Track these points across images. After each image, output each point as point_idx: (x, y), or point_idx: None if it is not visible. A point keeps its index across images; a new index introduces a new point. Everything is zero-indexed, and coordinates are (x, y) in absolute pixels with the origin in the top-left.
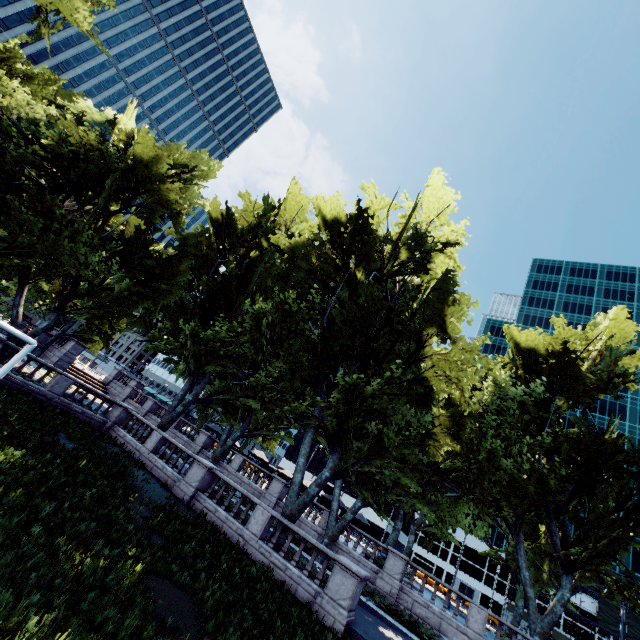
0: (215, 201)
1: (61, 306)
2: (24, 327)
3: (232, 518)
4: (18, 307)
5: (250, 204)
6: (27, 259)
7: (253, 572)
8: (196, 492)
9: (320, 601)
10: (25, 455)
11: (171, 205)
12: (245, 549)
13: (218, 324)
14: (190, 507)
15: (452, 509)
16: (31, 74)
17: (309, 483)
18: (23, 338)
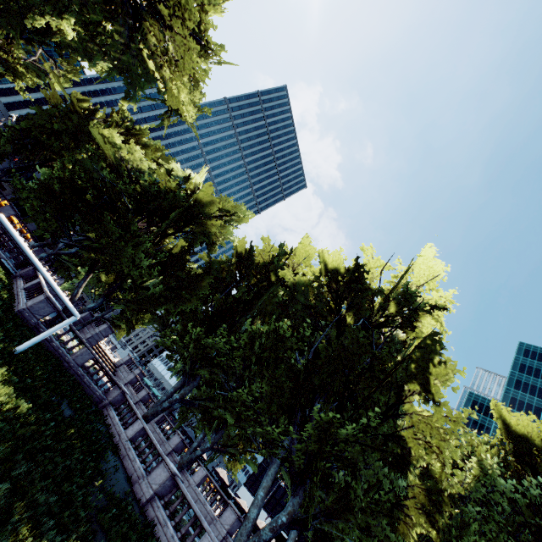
0: (243, 240)
1: (108, 294)
2: (78, 305)
3: (178, 539)
4: (80, 288)
5: (268, 246)
6: (99, 255)
7: None
8: (153, 496)
9: None
10: (30, 409)
11: (210, 236)
12: None
13: (219, 335)
14: (143, 511)
15: None
16: (149, 144)
17: (262, 524)
18: (72, 310)
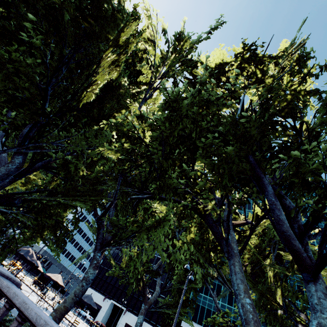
0: None
1: None
2: None
3: None
4: None
5: None
6: None
7: None
8: None
9: None
10: None
11: None
12: None
13: None
14: None
15: (151, 234)
16: None
17: None
18: None
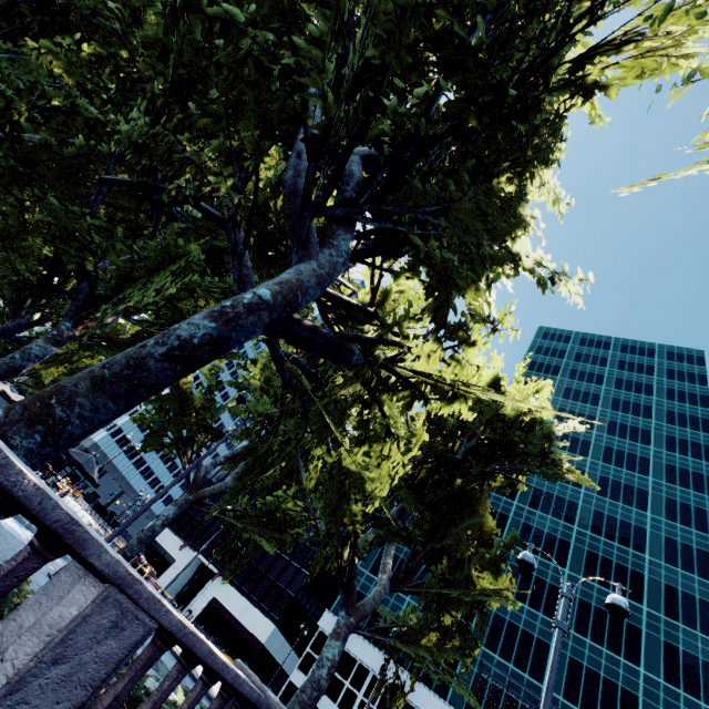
0: None
1: None
2: None
3: None
4: None
5: None
6: None
7: None
8: None
9: None
10: None
11: None
12: None
13: None
14: None
15: (151, 279)
16: None
17: None
18: None
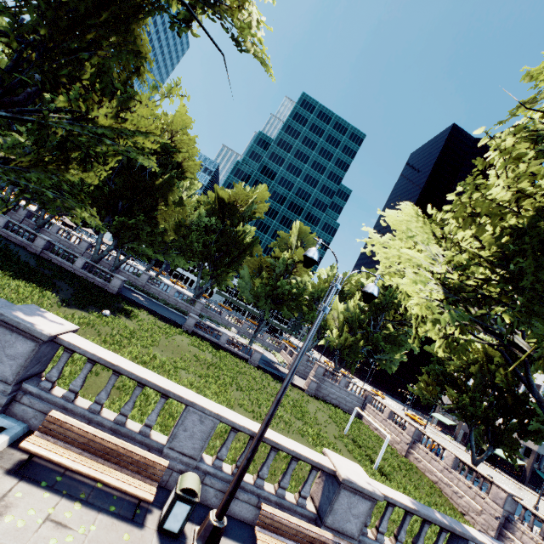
0: None
1: None
2: None
3: (66, 261)
4: None
5: None
6: None
7: (81, 279)
8: (43, 250)
9: (108, 287)
10: None
11: None
12: (75, 272)
13: None
14: (41, 256)
15: (178, 257)
16: None
17: (105, 240)
18: None
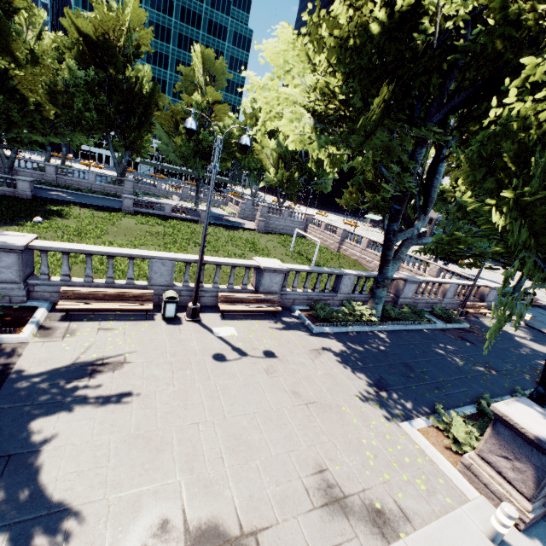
0: None
1: None
2: None
3: None
4: None
5: None
6: None
7: None
8: None
9: (18, 193)
10: None
11: None
12: None
13: None
14: None
15: (75, 135)
16: None
17: None
18: None
